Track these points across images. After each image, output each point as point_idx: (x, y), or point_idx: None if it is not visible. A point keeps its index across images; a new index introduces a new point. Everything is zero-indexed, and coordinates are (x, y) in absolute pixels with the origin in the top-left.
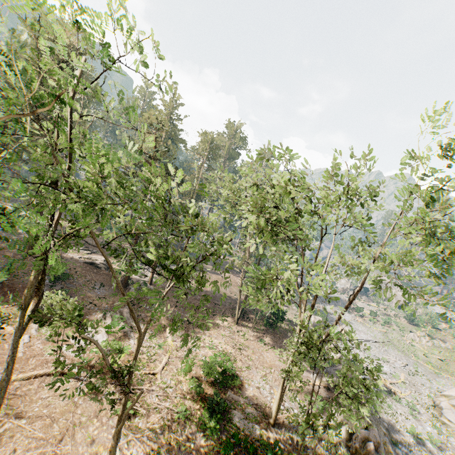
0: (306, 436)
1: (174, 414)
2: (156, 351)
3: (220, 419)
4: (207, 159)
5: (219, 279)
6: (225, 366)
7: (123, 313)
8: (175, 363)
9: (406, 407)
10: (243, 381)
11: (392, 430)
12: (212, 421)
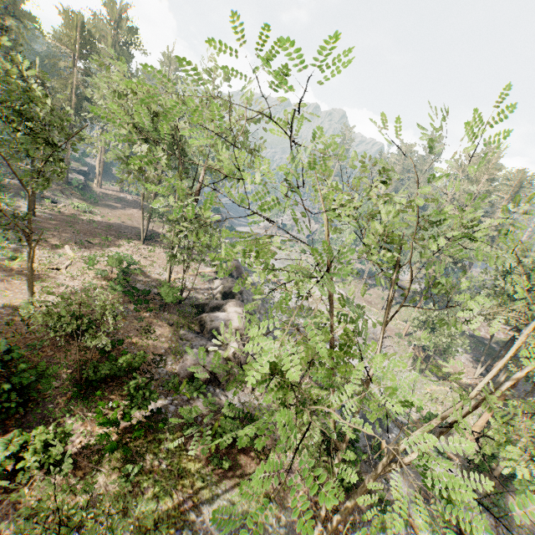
0: (193, 291)
1: (84, 287)
2: (56, 259)
3: (125, 287)
4: (80, 56)
5: (125, 215)
6: (127, 260)
7: (6, 235)
8: (79, 265)
9: (283, 289)
10: (146, 272)
11: (267, 299)
12: (117, 288)
